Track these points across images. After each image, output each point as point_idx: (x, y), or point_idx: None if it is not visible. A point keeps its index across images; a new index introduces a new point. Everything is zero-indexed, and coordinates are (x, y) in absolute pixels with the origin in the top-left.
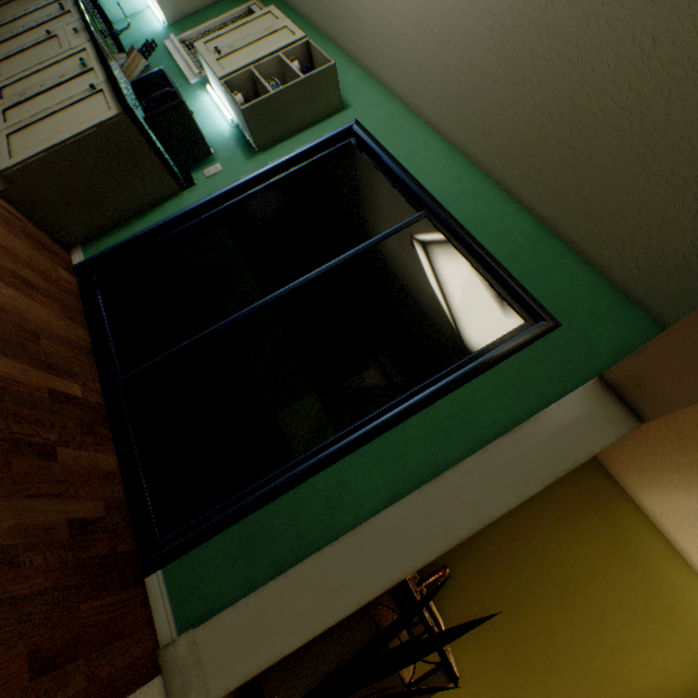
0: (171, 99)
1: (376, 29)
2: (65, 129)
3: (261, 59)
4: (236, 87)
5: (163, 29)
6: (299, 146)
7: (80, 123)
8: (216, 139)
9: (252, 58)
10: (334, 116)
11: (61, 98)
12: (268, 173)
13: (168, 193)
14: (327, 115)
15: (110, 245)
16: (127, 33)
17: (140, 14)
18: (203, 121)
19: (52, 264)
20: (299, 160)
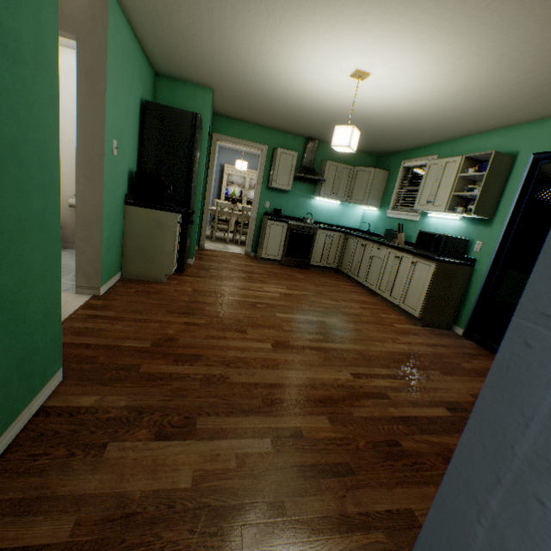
0: (440, 239)
1: (498, 116)
2: (420, 285)
3: (451, 186)
4: (451, 207)
5: (378, 212)
6: (511, 197)
7: (423, 279)
8: (459, 232)
9: (447, 190)
10: (513, 165)
11: (404, 276)
12: (510, 223)
13: (468, 274)
14: (508, 168)
15: (467, 316)
16: (367, 227)
17: (363, 216)
18: (442, 230)
19: (458, 340)
20: (520, 202)
